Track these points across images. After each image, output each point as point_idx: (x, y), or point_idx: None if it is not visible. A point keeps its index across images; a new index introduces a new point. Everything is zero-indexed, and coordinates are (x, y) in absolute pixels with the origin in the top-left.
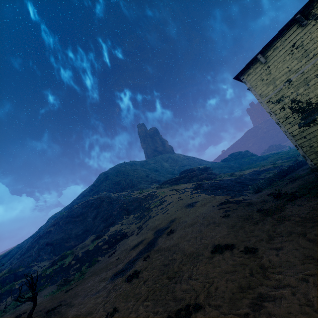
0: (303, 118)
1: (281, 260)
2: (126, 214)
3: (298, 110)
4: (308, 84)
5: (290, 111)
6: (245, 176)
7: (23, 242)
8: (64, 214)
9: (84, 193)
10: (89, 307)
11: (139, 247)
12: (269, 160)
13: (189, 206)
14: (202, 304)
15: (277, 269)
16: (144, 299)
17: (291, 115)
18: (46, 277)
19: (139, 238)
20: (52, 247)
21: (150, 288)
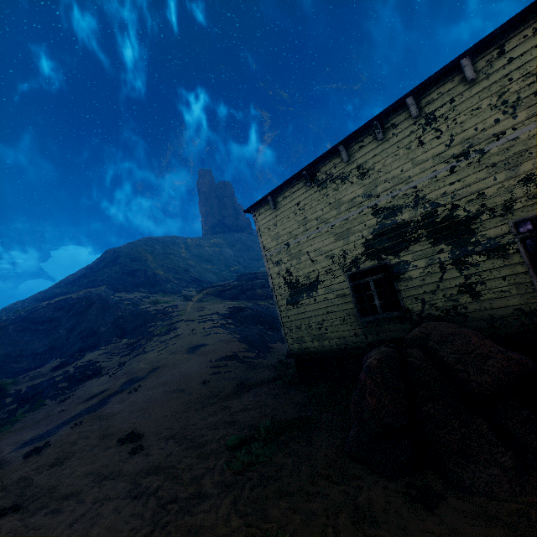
0: (291, 295)
1: (125, 472)
2: (118, 336)
3: (289, 283)
4: (301, 259)
5: (284, 281)
6: None
7: None
8: (21, 314)
9: (70, 279)
10: None
11: (93, 401)
12: None
13: (190, 350)
14: (25, 506)
15: (106, 482)
16: (5, 488)
17: (283, 286)
18: None
19: (106, 385)
20: None
21: (24, 475)
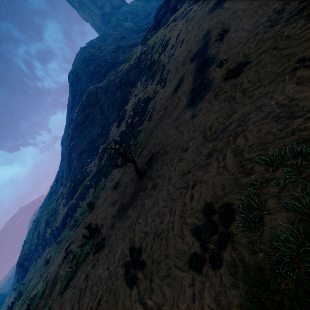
0: None
1: None
2: (131, 88)
3: None
4: None
5: None
6: None
7: (60, 167)
8: (71, 127)
9: (70, 105)
10: (214, 116)
11: (185, 81)
12: None
13: (215, 8)
14: None
15: None
16: None
17: None
18: (105, 167)
19: (172, 84)
20: (87, 153)
21: None
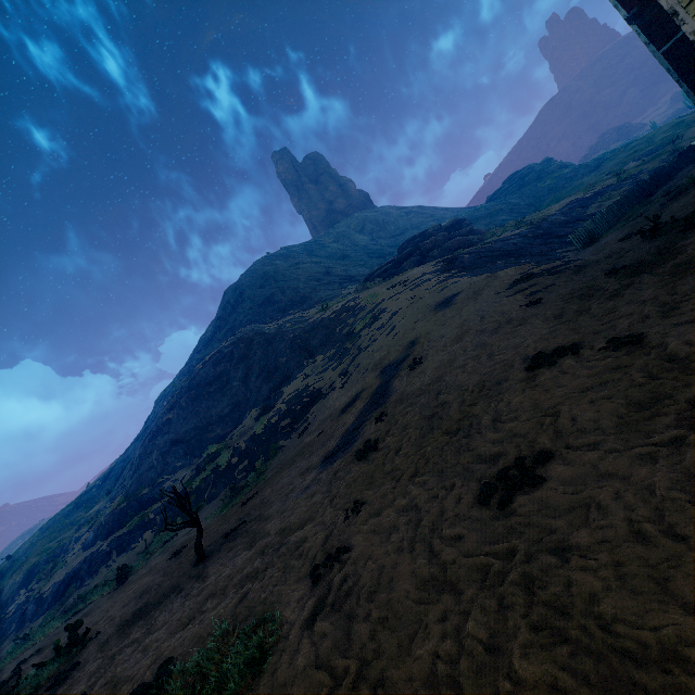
0: None
1: None
2: (307, 358)
3: None
4: None
5: None
6: (552, 219)
7: (127, 451)
8: (182, 385)
9: (205, 339)
10: (302, 513)
11: (357, 405)
12: (605, 170)
13: (440, 307)
14: (552, 450)
15: None
16: (412, 476)
17: None
18: (196, 493)
19: (350, 392)
20: (184, 445)
21: (415, 458)
